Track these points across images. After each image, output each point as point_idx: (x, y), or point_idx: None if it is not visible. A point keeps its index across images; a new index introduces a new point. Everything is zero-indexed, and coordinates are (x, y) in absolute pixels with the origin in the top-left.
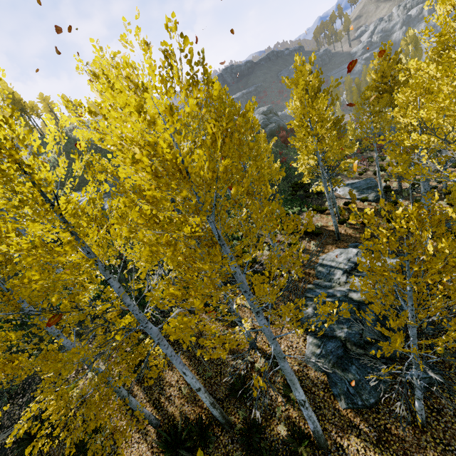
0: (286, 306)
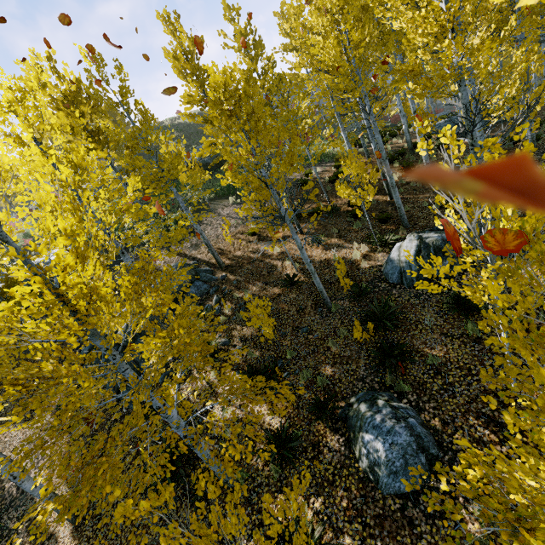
0: None
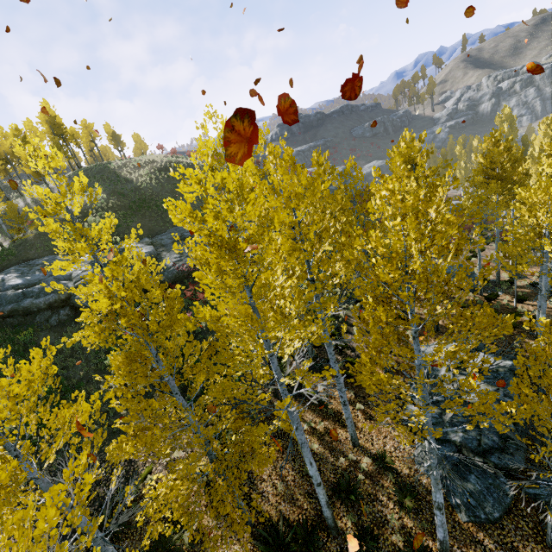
0: (453, 401)
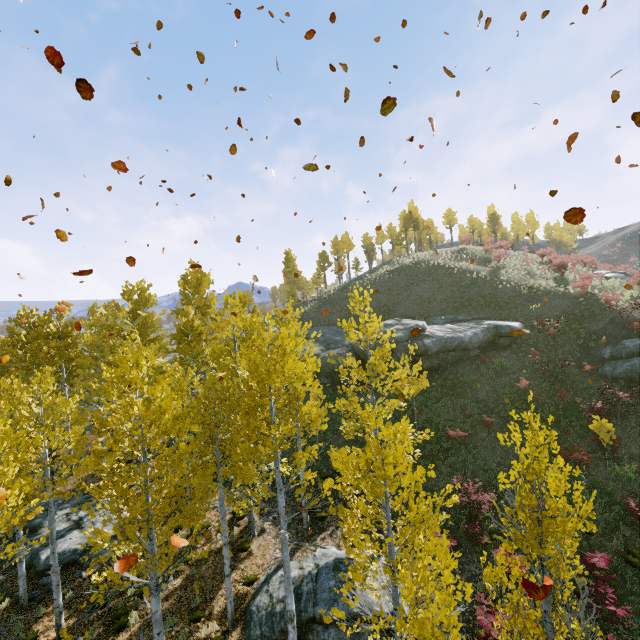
0: None
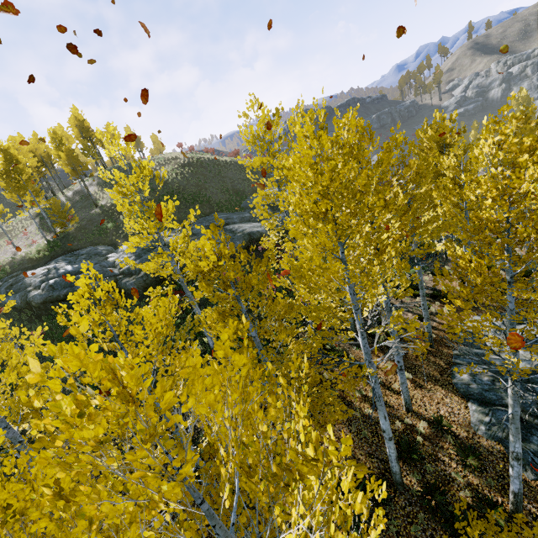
0: None
